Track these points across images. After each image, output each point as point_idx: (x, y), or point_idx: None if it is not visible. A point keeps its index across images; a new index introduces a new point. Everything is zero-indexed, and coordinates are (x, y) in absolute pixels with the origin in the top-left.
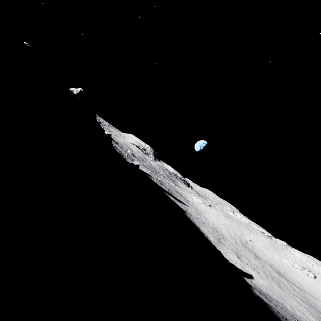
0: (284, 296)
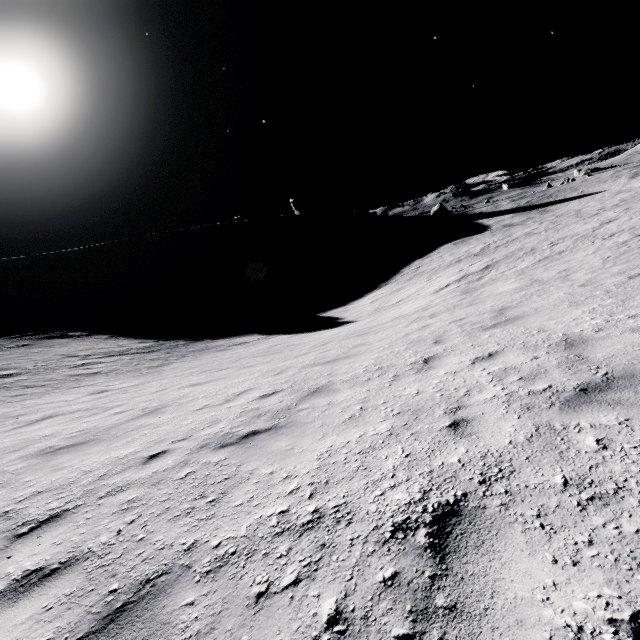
0: (289, 362)
